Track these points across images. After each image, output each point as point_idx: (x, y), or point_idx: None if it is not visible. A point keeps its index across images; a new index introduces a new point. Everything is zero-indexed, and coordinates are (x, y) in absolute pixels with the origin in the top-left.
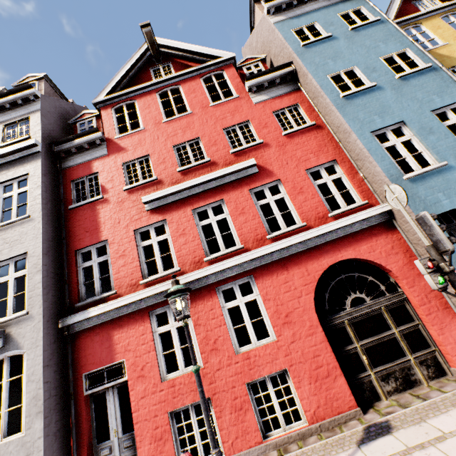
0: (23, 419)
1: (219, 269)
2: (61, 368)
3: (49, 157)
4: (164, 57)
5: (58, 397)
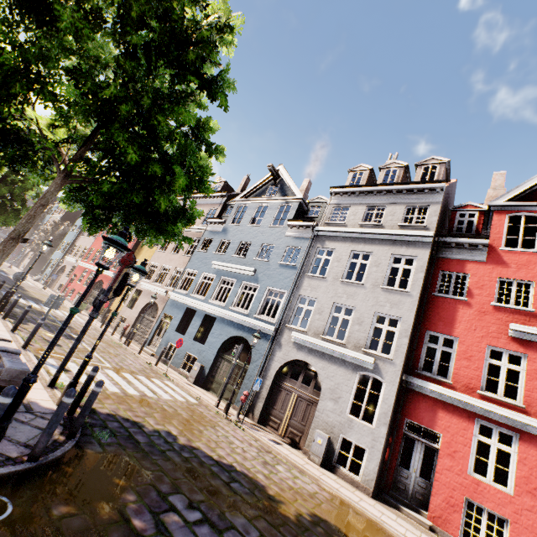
0: (374, 419)
1: None
2: (396, 404)
3: (432, 245)
4: None
5: (391, 421)
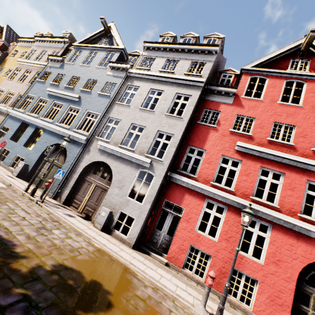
0: (144, 199)
1: (257, 209)
2: (160, 191)
3: (203, 90)
4: (308, 54)
5: (155, 201)
